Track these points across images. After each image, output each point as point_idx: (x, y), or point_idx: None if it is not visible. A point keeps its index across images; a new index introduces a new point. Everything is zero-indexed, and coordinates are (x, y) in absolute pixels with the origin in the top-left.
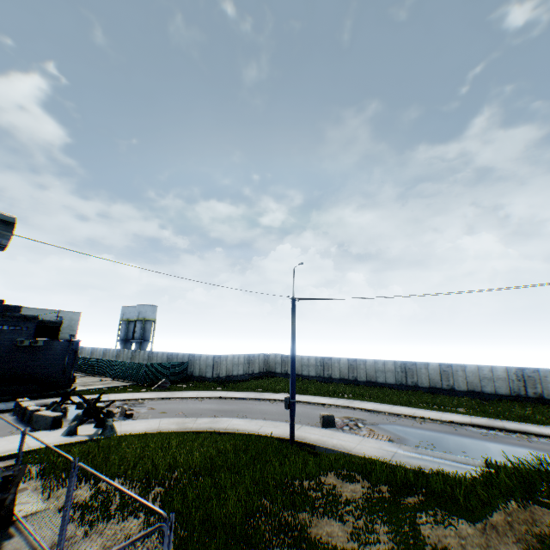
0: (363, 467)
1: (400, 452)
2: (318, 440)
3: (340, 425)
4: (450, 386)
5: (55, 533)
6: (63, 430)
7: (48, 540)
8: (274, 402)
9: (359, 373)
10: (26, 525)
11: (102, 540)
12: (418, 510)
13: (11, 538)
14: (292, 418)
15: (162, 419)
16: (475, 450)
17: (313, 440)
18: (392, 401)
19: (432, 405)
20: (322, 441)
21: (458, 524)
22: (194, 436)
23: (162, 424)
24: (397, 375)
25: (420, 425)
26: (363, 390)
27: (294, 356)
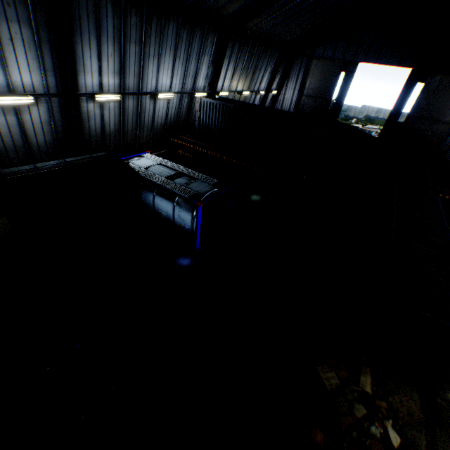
0: None
1: None
2: None
3: None
4: None
5: None
6: None
7: None
8: None
9: None
10: None
11: None
12: None
13: None
14: None
15: None
16: None
17: None
18: None
19: None
20: None
21: None
22: None
23: None
24: None
25: None
26: None
27: None
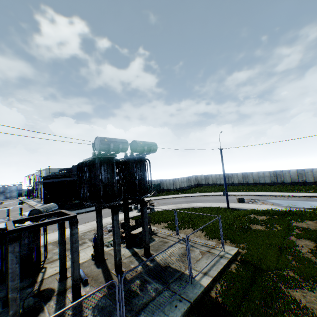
0: (264, 211)
1: (278, 208)
2: (239, 207)
3: (246, 202)
4: (303, 180)
5: (168, 232)
6: (135, 211)
7: (168, 234)
8: (209, 196)
9: (249, 179)
10: (159, 231)
11: (182, 233)
12: (290, 220)
13: (157, 234)
14: (227, 199)
15: (167, 205)
16: (316, 206)
17: (237, 207)
18: (270, 191)
19: (293, 190)
20: (241, 207)
21: (306, 222)
22: (187, 209)
23: (169, 207)
24: (271, 178)
25: (287, 199)
26: (253, 187)
27: (224, 174)
